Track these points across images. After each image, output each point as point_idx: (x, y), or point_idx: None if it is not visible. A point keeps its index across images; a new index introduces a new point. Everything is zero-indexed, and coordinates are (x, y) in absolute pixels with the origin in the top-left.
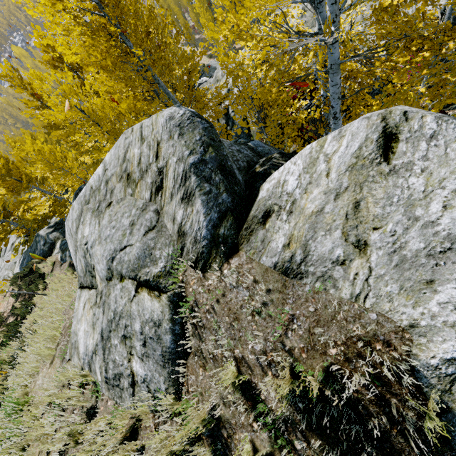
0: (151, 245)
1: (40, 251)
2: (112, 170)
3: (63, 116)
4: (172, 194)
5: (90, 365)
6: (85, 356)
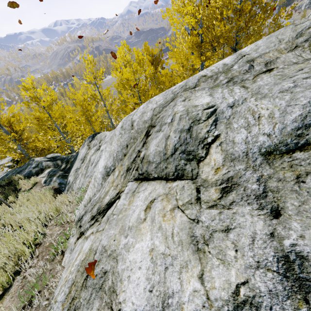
0: None
1: (27, 171)
2: (262, 51)
3: (126, 77)
4: None
5: None
6: None
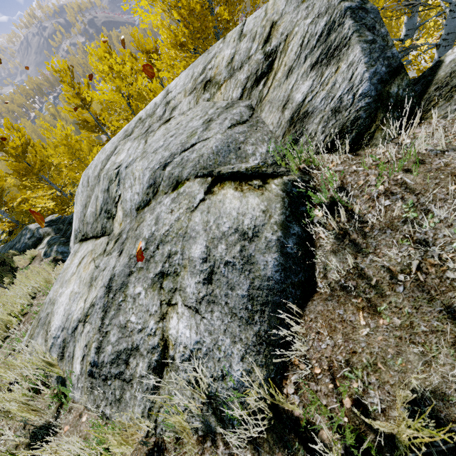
0: (239, 139)
1: (22, 244)
2: (179, 90)
3: (108, 98)
4: (290, 69)
5: (64, 346)
6: (61, 331)
